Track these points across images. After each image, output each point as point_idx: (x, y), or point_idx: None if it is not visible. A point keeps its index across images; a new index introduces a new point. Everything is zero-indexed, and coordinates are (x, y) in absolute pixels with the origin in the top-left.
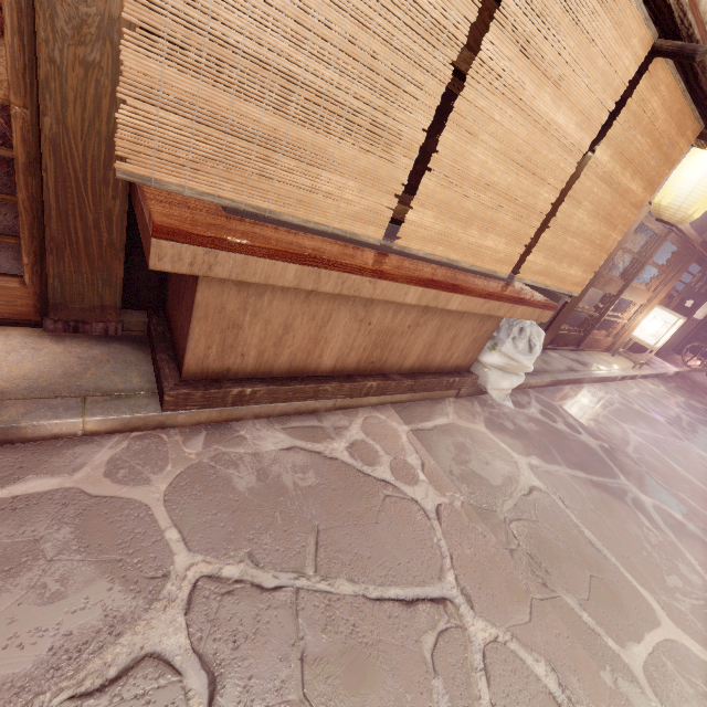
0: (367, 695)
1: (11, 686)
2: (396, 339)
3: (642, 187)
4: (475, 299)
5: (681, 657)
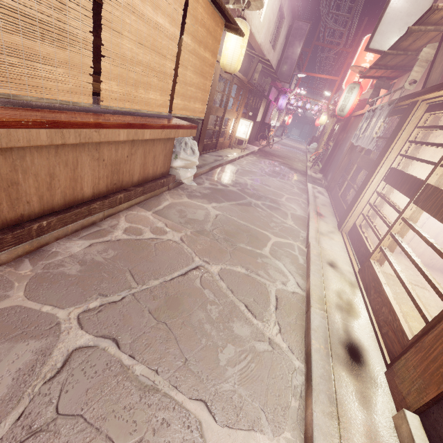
0: (182, 307)
1: (2, 401)
2: (123, 166)
3: (211, 55)
4: (157, 131)
5: (279, 245)
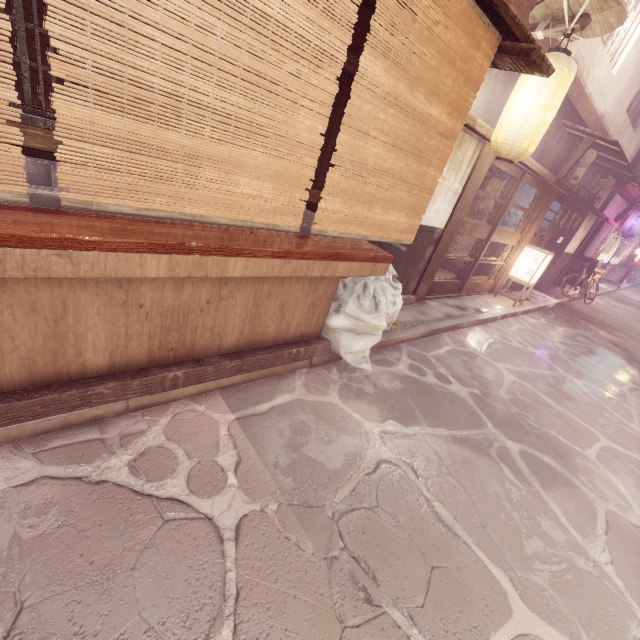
0: None
1: None
2: (195, 318)
3: (446, 113)
4: (267, 261)
5: None
